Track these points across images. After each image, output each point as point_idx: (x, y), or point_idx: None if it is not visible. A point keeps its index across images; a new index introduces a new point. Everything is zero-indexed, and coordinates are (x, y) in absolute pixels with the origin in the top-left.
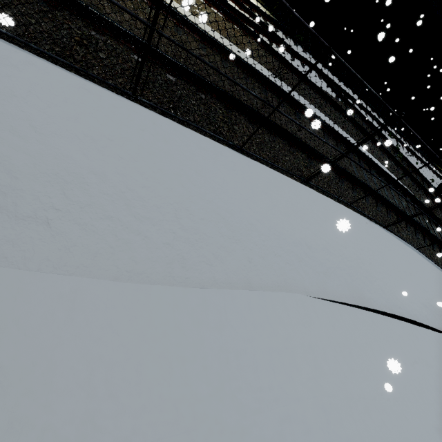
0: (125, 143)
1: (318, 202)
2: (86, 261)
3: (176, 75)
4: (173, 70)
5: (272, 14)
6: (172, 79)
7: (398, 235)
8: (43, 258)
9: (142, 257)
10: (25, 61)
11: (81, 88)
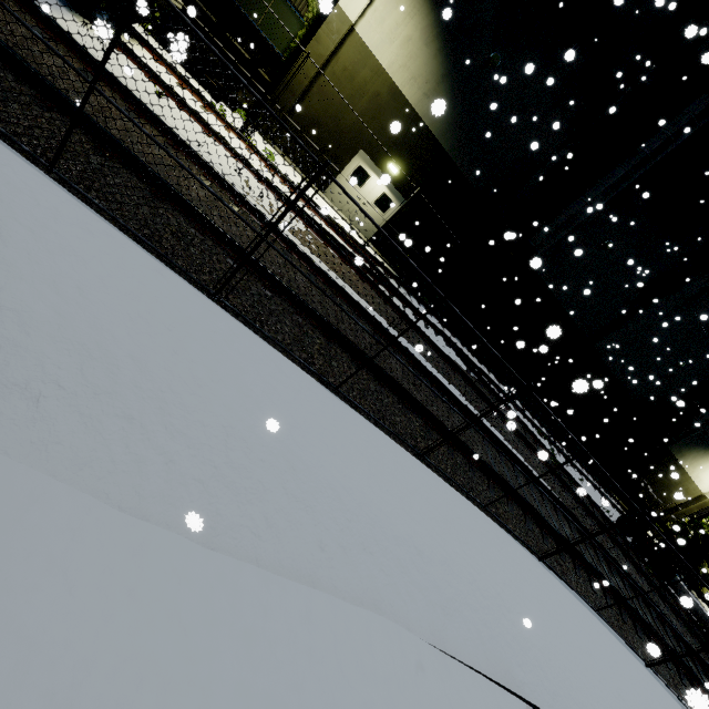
0: (187, 338)
1: (438, 490)
2: (64, 472)
3: (273, 291)
4: (271, 285)
5: (396, 273)
6: (267, 293)
7: (563, 578)
8: (0, 448)
9: (154, 490)
10: (105, 231)
11: (157, 271)
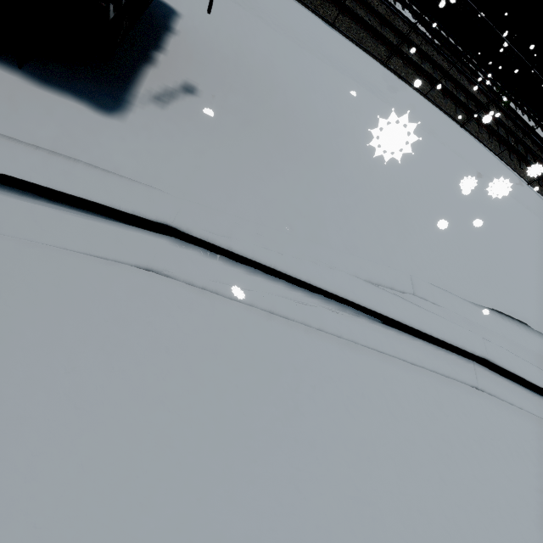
0: None
1: (394, 80)
2: None
3: None
4: None
5: None
6: None
7: (476, 137)
8: None
9: None
10: None
11: None
